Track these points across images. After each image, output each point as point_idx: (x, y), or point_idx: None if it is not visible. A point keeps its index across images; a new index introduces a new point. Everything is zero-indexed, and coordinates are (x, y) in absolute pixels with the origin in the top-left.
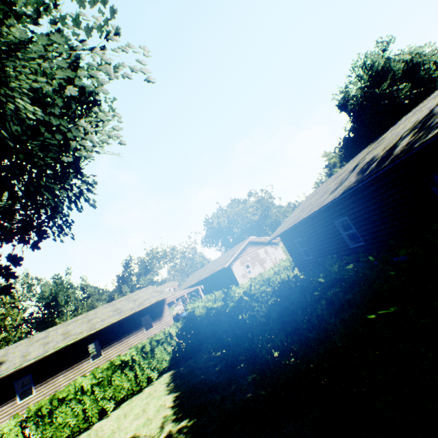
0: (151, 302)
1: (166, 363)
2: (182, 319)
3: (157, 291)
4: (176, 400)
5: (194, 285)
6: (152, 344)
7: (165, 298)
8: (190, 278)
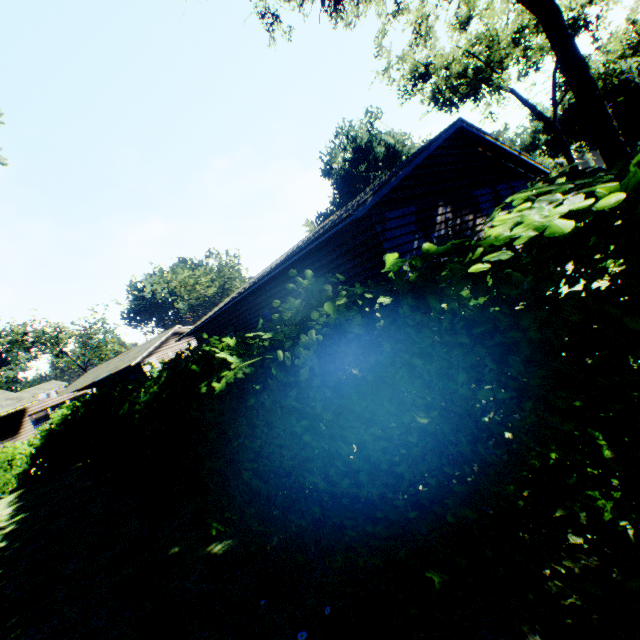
0: None
1: (13, 483)
2: (44, 432)
3: (13, 398)
4: (17, 508)
5: (88, 387)
6: None
7: (28, 408)
8: (84, 378)
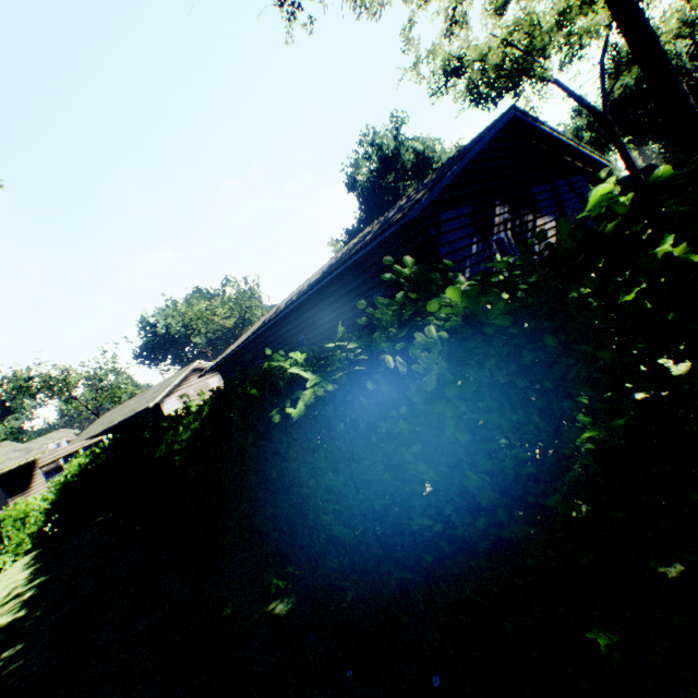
0: (7, 467)
1: (28, 543)
2: (58, 485)
3: (21, 449)
4: (34, 570)
5: (102, 434)
6: (4, 522)
7: (38, 460)
8: (97, 424)
